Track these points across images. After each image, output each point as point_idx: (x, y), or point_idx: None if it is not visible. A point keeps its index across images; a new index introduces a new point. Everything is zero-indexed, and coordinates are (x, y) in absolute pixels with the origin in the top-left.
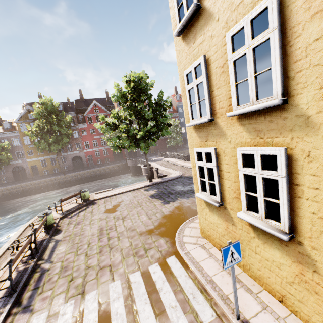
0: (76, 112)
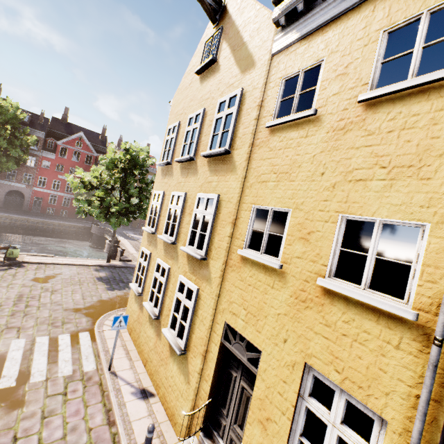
0: (48, 133)
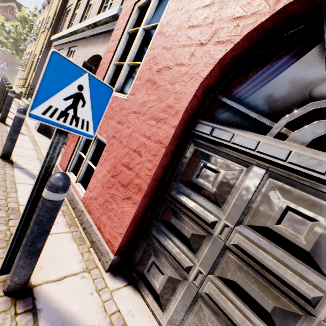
0: None
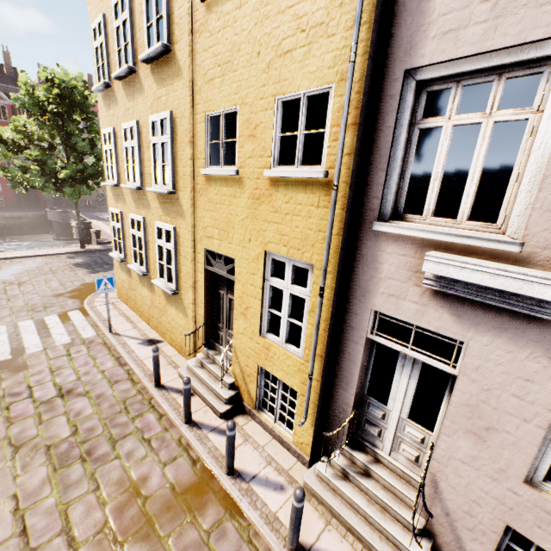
0: None
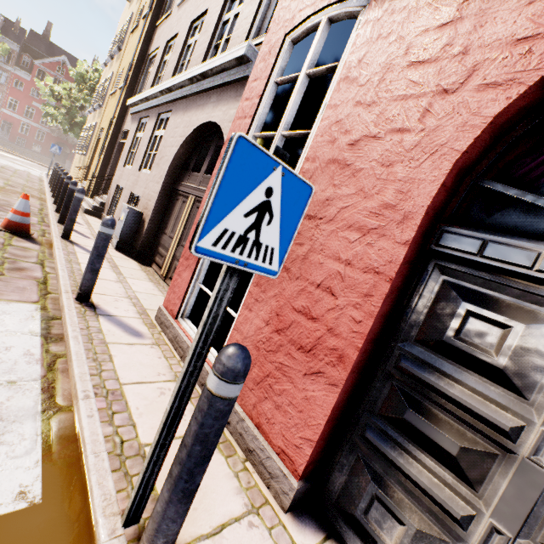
0: (24, 48)
